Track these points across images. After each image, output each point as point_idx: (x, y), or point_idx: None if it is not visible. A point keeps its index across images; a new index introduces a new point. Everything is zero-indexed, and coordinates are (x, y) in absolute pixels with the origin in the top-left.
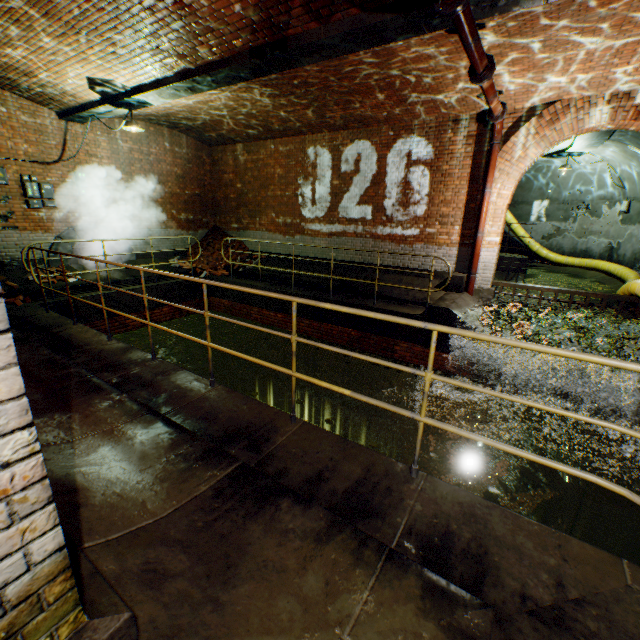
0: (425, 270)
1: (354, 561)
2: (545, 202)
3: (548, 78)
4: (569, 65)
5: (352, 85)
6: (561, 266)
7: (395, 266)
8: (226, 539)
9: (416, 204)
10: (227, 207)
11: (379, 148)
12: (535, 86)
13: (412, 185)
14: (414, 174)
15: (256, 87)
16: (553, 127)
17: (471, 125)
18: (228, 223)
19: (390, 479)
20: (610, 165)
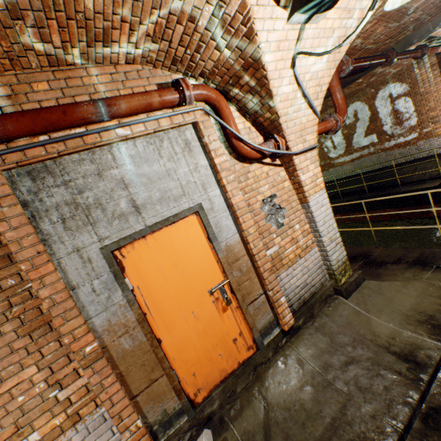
0: (433, 155)
1: (421, 270)
2: None
3: None
4: None
5: None
6: None
7: (407, 161)
8: (372, 273)
9: (407, 120)
10: None
11: (367, 102)
12: None
13: (399, 111)
14: (398, 104)
15: None
16: None
17: (430, 59)
18: None
19: (433, 254)
20: None
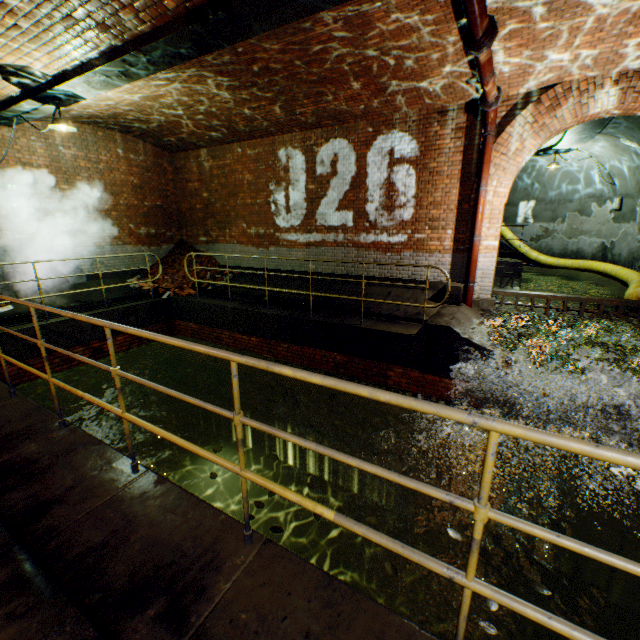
0: (416, 280)
1: None
2: (531, 203)
3: (549, 55)
4: (575, 37)
5: (323, 71)
6: (552, 268)
7: (382, 277)
8: None
9: (402, 207)
10: (193, 219)
11: (357, 146)
12: (533, 66)
13: (396, 186)
14: (398, 174)
15: (209, 75)
16: (553, 114)
17: (460, 116)
18: (196, 236)
19: None
20: (599, 161)
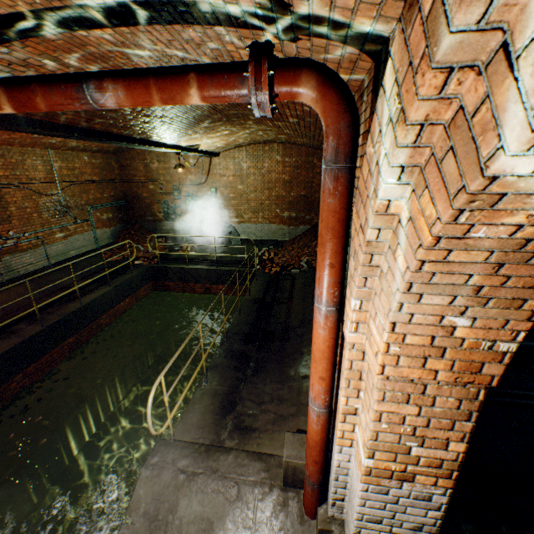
0: None
1: None
2: None
3: None
4: None
5: None
6: None
7: None
8: None
9: None
10: None
11: None
12: None
13: None
14: None
15: (193, 126)
16: (499, 31)
17: (368, 100)
18: None
19: None
20: None
